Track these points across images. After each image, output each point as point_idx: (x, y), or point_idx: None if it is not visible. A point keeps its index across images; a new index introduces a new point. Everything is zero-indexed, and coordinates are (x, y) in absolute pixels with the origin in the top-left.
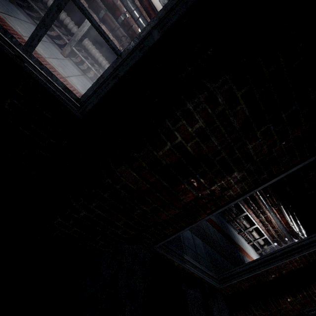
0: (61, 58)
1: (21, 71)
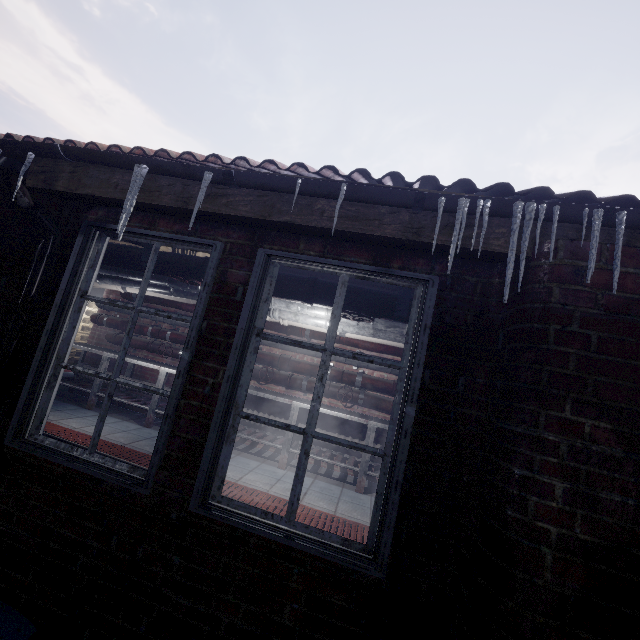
0: (282, 474)
1: (294, 553)
